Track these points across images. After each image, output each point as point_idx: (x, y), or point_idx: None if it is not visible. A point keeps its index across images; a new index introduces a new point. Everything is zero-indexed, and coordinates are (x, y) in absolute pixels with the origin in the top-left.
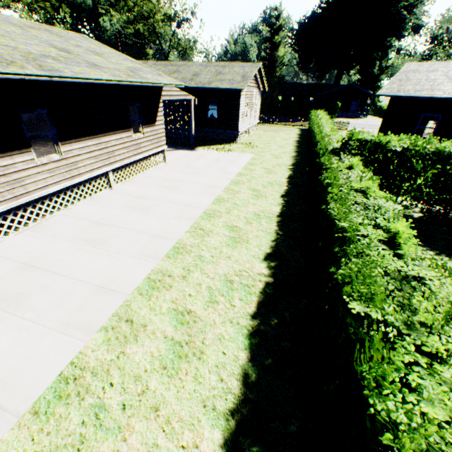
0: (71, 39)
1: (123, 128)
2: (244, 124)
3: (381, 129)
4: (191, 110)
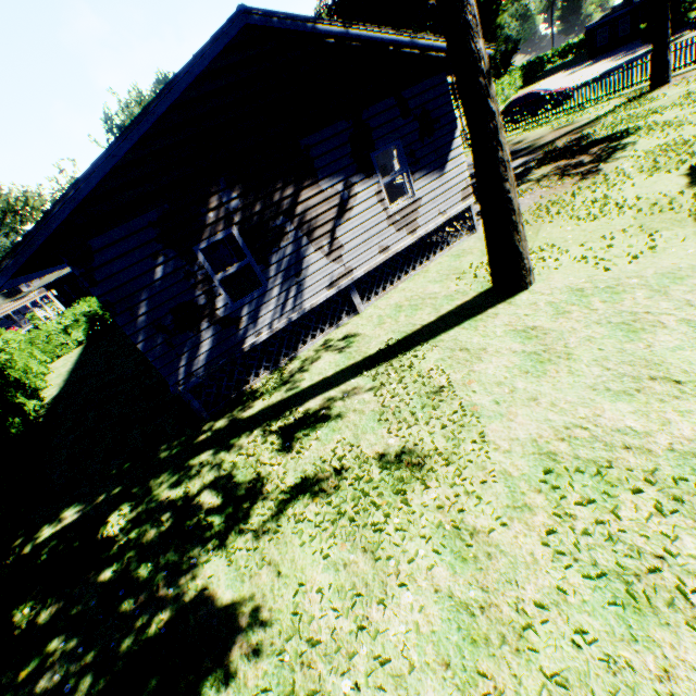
0: None
1: None
2: None
3: None
4: (55, 301)
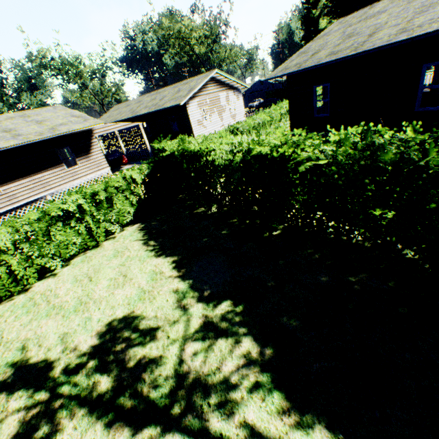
0: (36, 115)
1: (55, 165)
2: (208, 129)
3: (290, 111)
4: (142, 133)
